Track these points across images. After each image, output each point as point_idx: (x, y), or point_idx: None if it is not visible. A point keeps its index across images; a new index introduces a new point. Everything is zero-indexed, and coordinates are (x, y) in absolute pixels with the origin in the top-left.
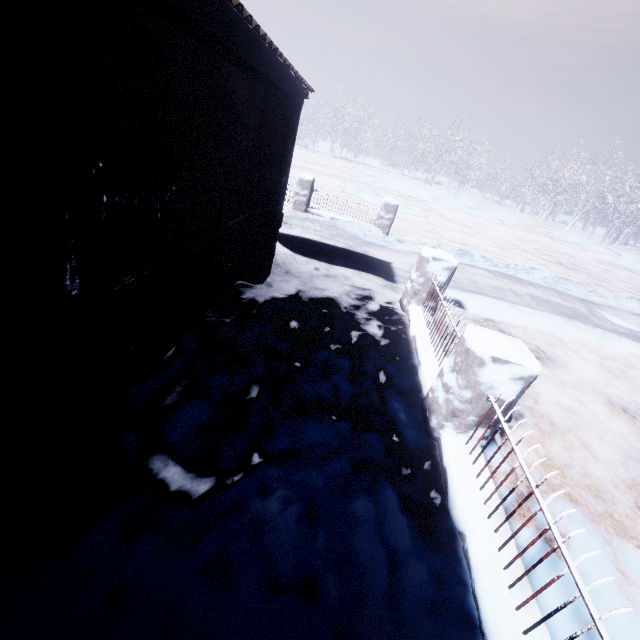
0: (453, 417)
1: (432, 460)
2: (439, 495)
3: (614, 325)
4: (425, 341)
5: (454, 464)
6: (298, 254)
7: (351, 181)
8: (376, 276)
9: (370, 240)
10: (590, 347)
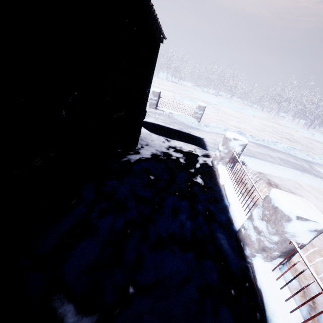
0: (263, 251)
1: (249, 280)
2: (259, 313)
3: None
4: (230, 189)
5: (267, 288)
6: (153, 133)
7: (177, 93)
8: (196, 146)
9: (191, 125)
10: (316, 189)
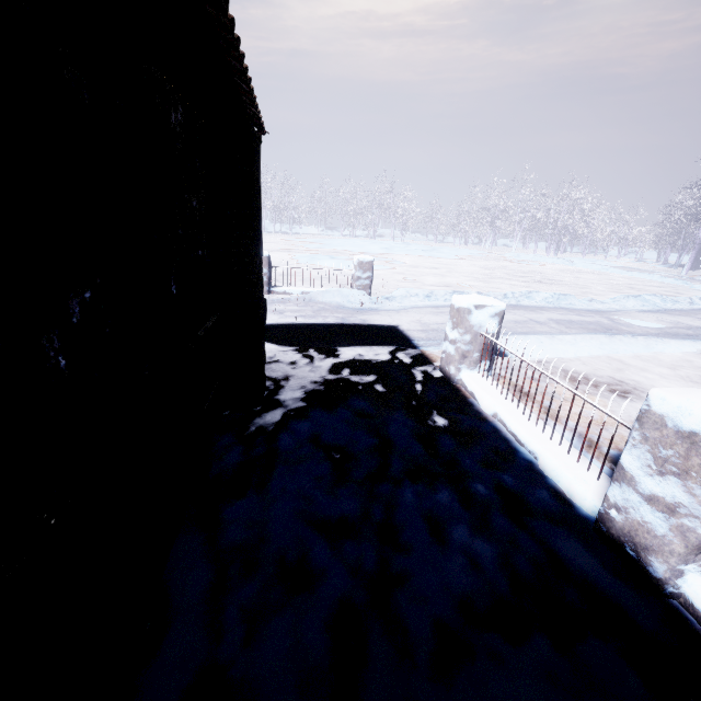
0: (699, 554)
1: None
2: None
3: (642, 328)
4: (517, 418)
5: None
6: (287, 346)
7: (298, 251)
8: (392, 347)
9: (358, 306)
10: (648, 359)
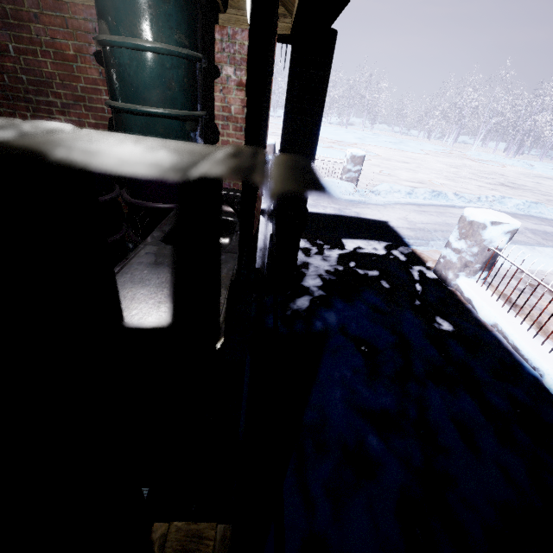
0: None
1: None
2: None
3: None
4: (520, 333)
5: None
6: None
7: None
8: (386, 242)
9: (348, 197)
10: None
